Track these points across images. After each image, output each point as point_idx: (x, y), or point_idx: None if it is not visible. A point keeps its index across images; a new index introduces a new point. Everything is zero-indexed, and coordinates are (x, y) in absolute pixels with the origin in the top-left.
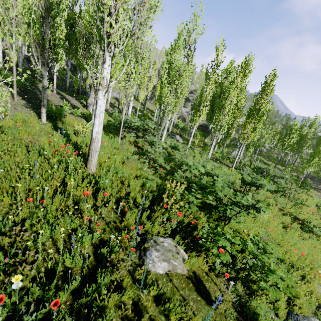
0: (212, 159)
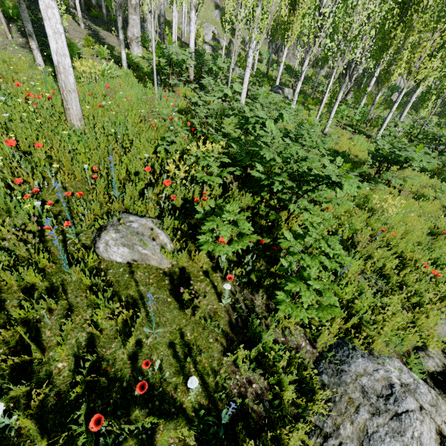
0: (343, 126)
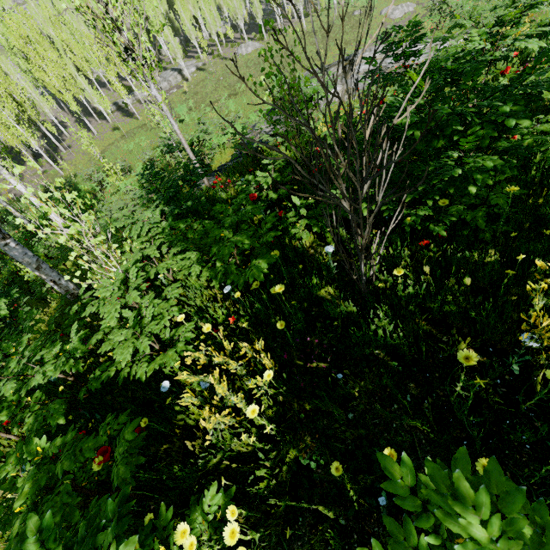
0: None
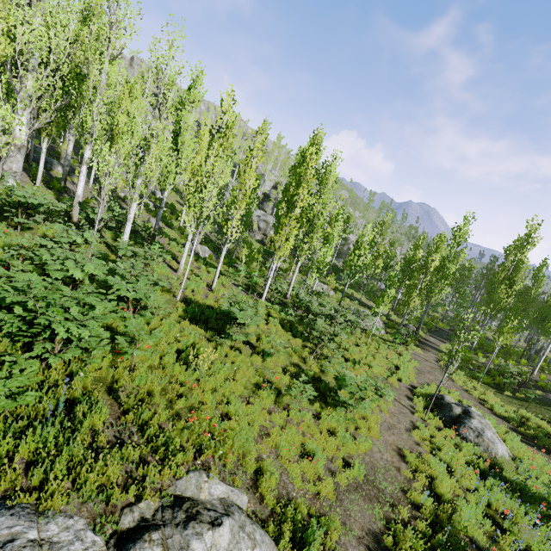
0: (240, 285)
